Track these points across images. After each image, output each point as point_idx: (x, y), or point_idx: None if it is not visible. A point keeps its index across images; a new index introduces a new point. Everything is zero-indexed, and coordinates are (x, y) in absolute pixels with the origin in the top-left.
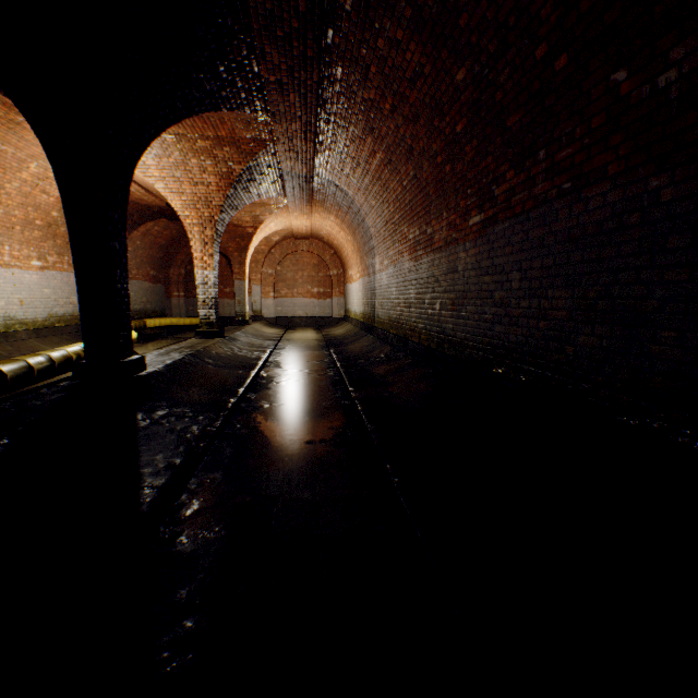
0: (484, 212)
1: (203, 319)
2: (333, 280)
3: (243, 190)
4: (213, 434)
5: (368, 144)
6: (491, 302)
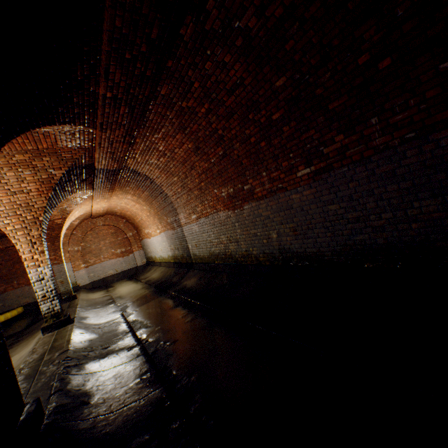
0: (315, 165)
1: (46, 313)
2: (130, 240)
3: (61, 190)
4: None
5: (177, 139)
6: (344, 221)
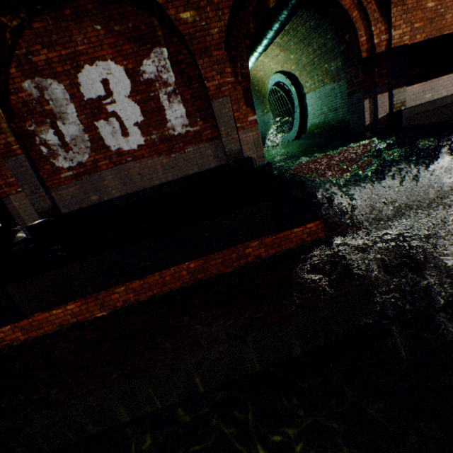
0: None
1: None
2: None
3: None
4: None
5: None
6: None
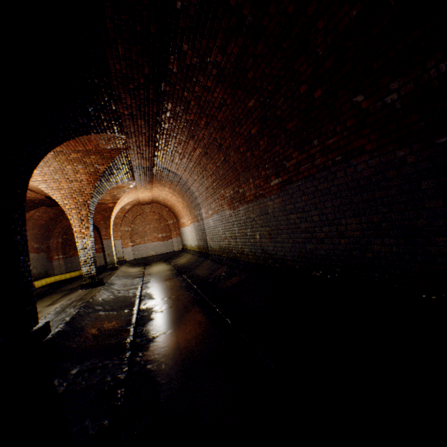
0: (281, 177)
1: (86, 274)
2: (171, 227)
3: (106, 180)
4: (126, 379)
5: (190, 144)
6: (299, 230)
